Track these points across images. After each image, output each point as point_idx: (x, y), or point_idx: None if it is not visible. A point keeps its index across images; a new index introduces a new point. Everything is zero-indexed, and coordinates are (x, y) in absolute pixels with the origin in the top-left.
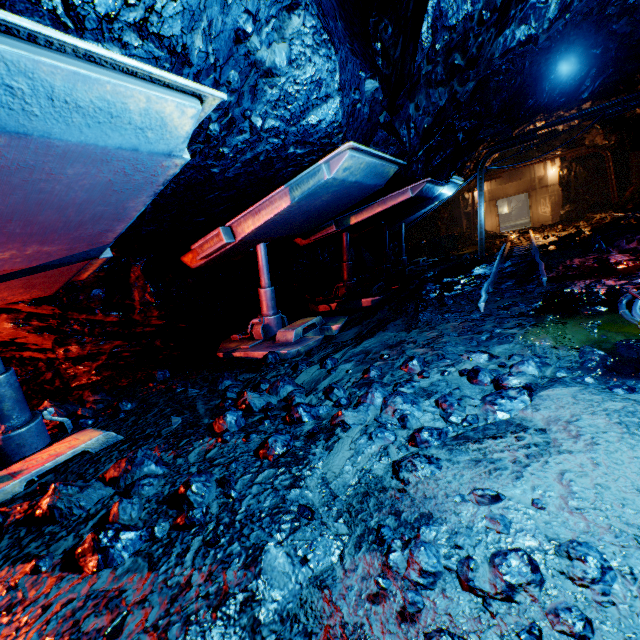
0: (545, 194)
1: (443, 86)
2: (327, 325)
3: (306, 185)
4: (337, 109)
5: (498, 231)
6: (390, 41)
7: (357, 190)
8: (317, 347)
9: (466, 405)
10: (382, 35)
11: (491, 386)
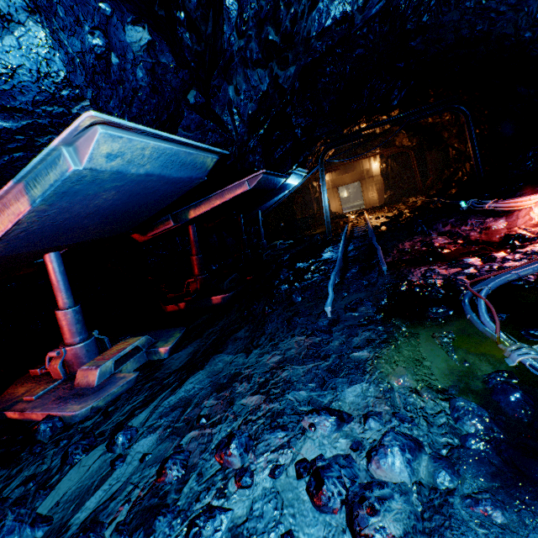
0: (372, 182)
1: (262, 67)
2: (154, 347)
3: (46, 179)
4: (46, 50)
5: (341, 212)
6: (197, 12)
7: (164, 184)
8: (128, 391)
9: None
10: (186, 3)
11: (343, 514)
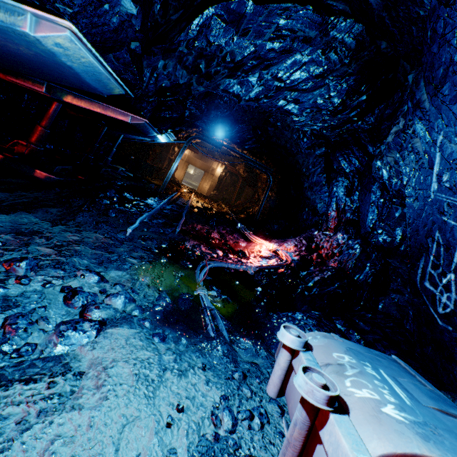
0: (211, 178)
1: (187, 72)
2: None
3: None
4: None
5: (181, 181)
6: (174, 2)
7: (74, 77)
8: None
9: (35, 331)
10: None
11: (79, 310)
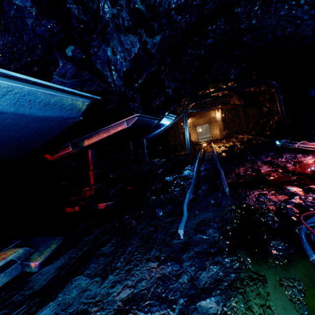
0: (216, 124)
1: (132, 33)
2: (28, 260)
3: None
4: None
5: (197, 141)
6: None
7: (31, 121)
8: None
9: None
10: None
11: None
